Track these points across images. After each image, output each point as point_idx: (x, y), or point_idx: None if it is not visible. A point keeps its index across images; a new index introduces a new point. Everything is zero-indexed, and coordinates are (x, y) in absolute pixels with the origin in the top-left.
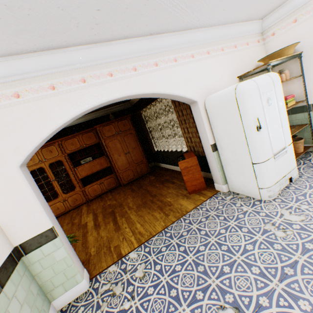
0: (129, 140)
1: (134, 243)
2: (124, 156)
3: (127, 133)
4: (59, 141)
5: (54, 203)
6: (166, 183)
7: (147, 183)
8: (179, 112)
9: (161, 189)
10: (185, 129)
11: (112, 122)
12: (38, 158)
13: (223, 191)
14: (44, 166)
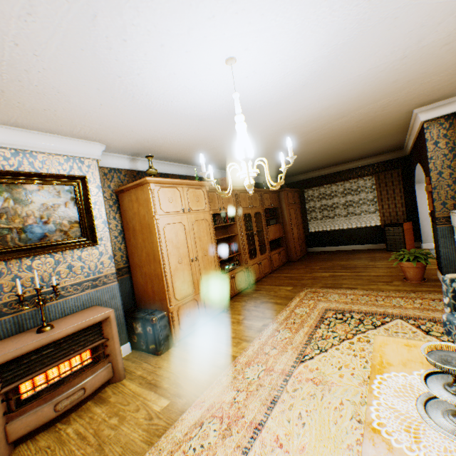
0: (298, 214)
1: (431, 265)
2: (296, 228)
3: (297, 206)
4: (261, 191)
5: (253, 263)
6: (358, 253)
7: (328, 256)
8: (382, 191)
9: (364, 255)
10: (384, 205)
11: (292, 190)
12: (249, 201)
13: (432, 247)
14: (251, 213)
